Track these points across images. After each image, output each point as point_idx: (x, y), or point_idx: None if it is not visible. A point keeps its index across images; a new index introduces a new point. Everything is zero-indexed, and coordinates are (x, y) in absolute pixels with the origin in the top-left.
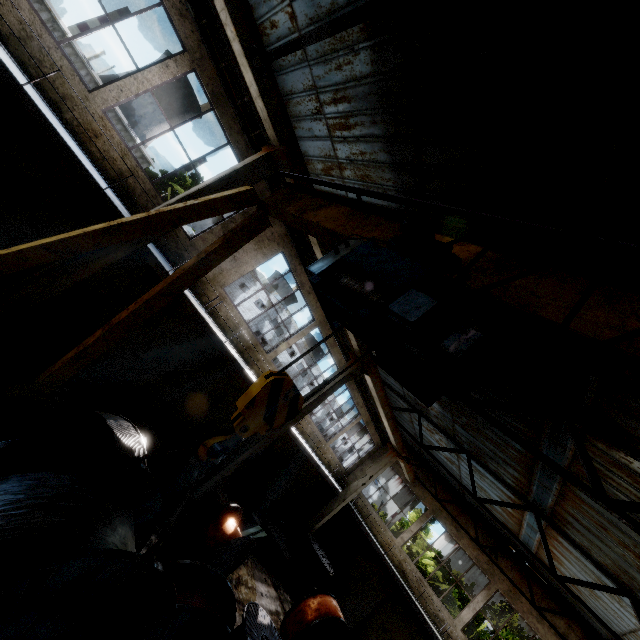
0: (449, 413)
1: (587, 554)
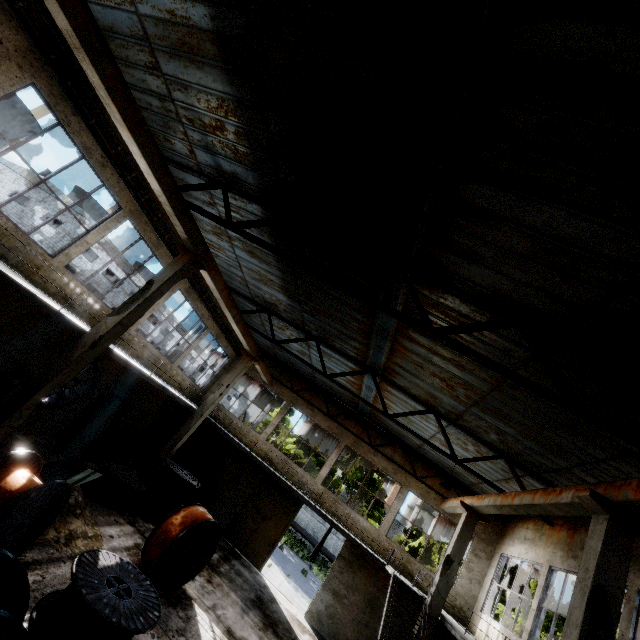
0: (297, 303)
1: (408, 393)
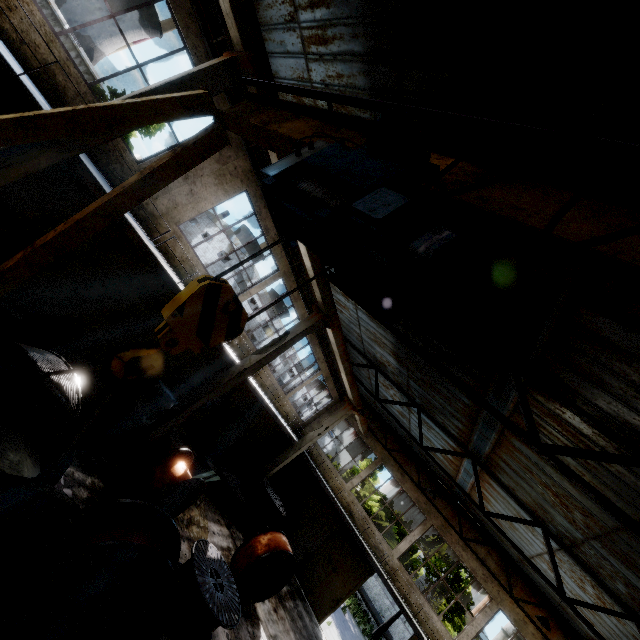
0: (405, 369)
1: (512, 494)
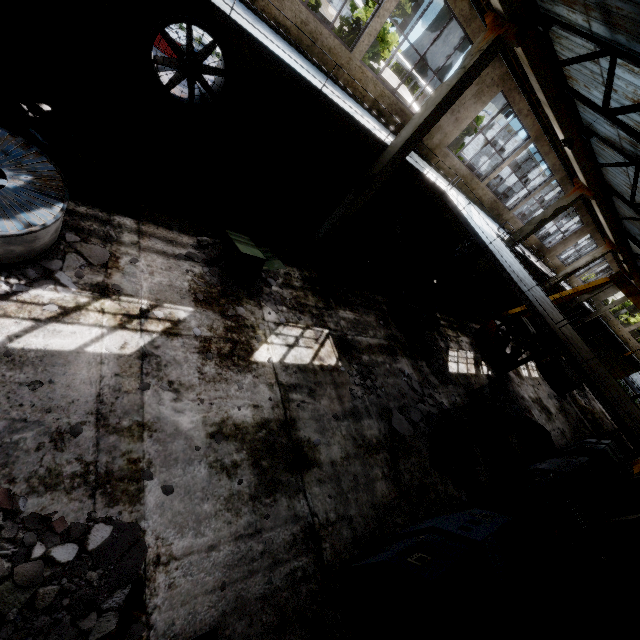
0: None
1: None
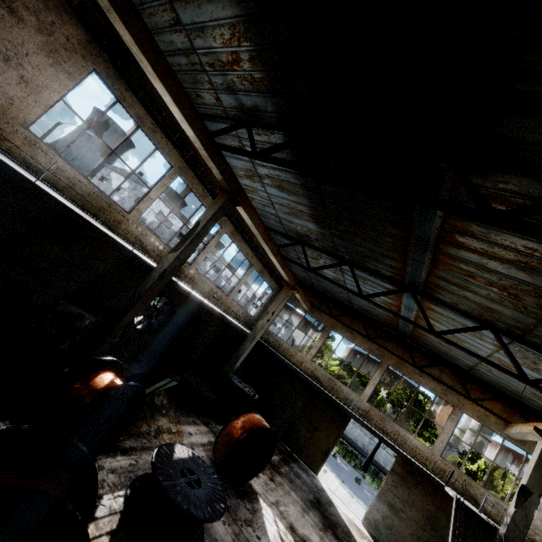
0: (327, 229)
1: (455, 309)
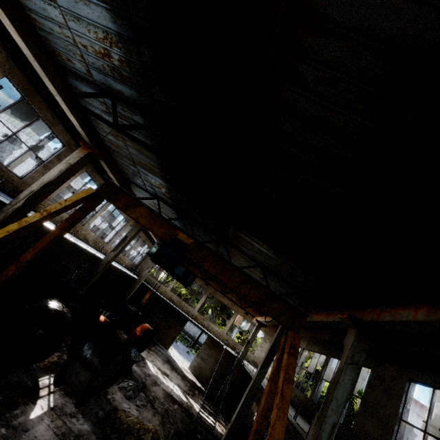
0: None
1: None
